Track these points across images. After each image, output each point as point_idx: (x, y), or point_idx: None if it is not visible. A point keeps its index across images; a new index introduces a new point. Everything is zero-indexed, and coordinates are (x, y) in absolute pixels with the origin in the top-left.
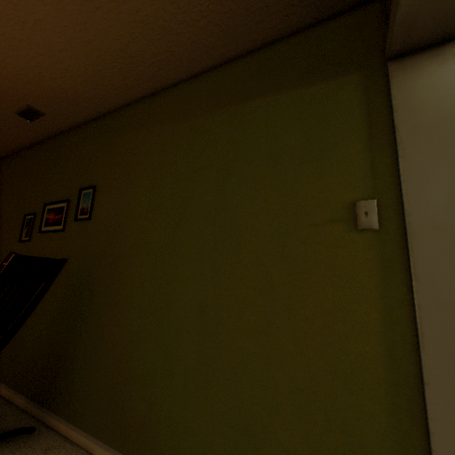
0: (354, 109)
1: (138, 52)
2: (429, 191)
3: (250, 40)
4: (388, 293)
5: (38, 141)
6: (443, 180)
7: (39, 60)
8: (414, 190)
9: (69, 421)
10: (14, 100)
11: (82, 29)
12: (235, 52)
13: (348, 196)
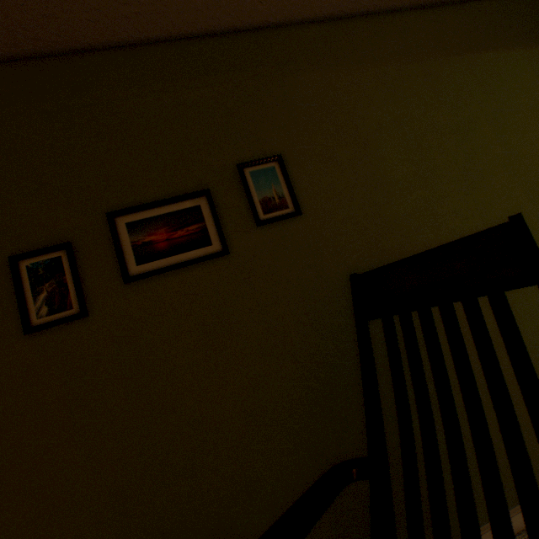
0: None
1: None
2: None
3: None
4: None
5: None
6: None
7: None
8: None
9: (458, 538)
10: None
11: None
12: None
13: None
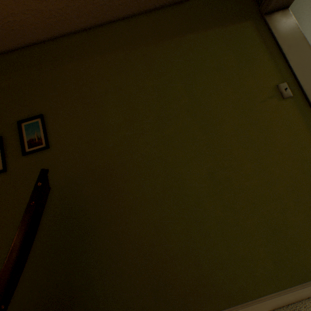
0: (256, 39)
1: None
2: (306, 74)
3: None
4: (309, 124)
5: None
6: (309, 69)
7: None
8: (300, 74)
9: None
10: None
11: None
12: (165, 2)
13: (272, 83)
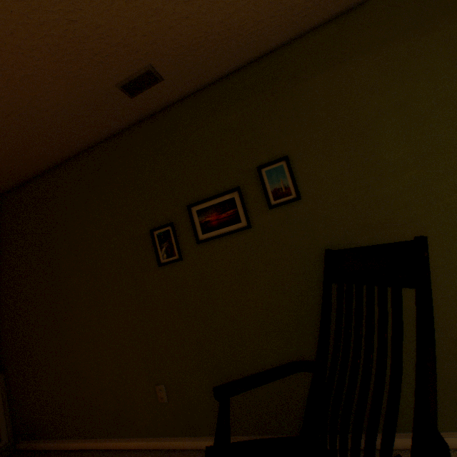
0: None
1: None
2: None
3: None
4: None
5: (116, 131)
6: None
7: None
8: None
9: (404, 432)
10: (134, 60)
11: None
12: None
13: None
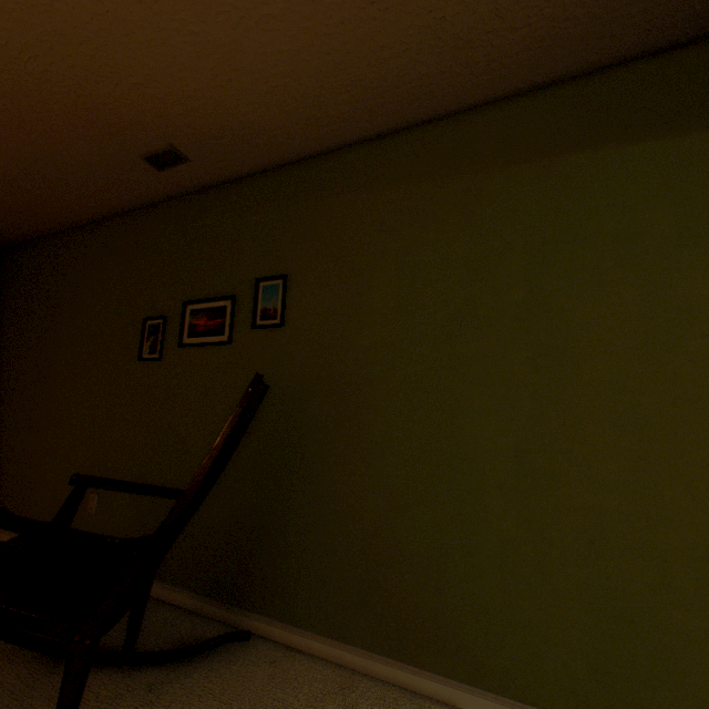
0: None
1: (396, 71)
2: None
3: (576, 63)
4: None
5: (153, 201)
6: None
7: (231, 77)
8: None
9: (287, 623)
10: (152, 137)
11: (330, 33)
12: (543, 79)
13: None
